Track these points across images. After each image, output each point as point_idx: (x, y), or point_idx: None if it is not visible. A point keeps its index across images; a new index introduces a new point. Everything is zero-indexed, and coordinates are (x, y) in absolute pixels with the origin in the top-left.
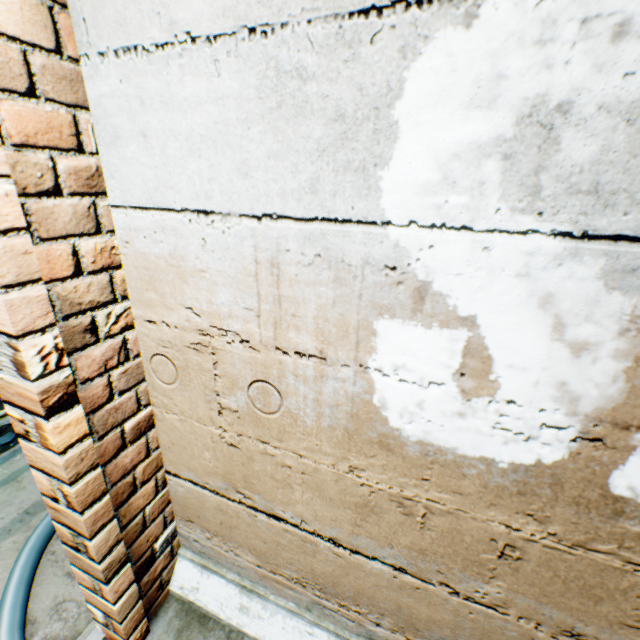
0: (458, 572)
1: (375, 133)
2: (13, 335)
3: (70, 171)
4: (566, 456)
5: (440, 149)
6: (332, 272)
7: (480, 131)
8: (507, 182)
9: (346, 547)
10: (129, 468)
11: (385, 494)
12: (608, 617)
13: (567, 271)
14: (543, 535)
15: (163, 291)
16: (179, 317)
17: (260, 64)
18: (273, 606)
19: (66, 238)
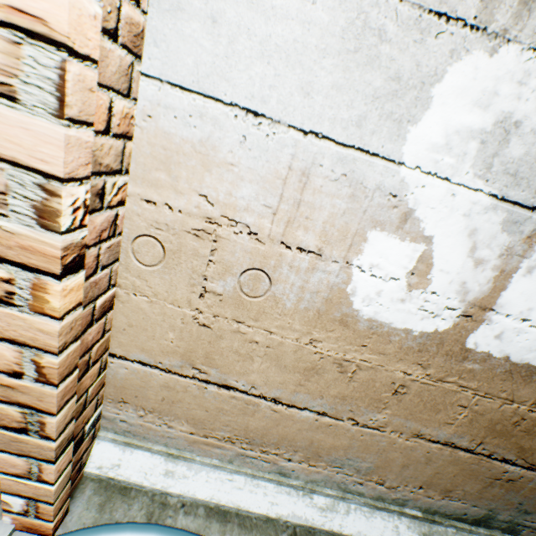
0: (363, 409)
1: (416, 99)
2: (57, 177)
3: (127, 20)
4: (451, 326)
5: (450, 125)
6: (350, 190)
7: (475, 122)
8: (477, 157)
9: (284, 404)
10: (89, 346)
11: (331, 359)
12: (439, 421)
13: (488, 217)
14: (423, 376)
15: (177, 174)
16: (188, 202)
17: (352, 12)
18: (198, 466)
19: (108, 89)
